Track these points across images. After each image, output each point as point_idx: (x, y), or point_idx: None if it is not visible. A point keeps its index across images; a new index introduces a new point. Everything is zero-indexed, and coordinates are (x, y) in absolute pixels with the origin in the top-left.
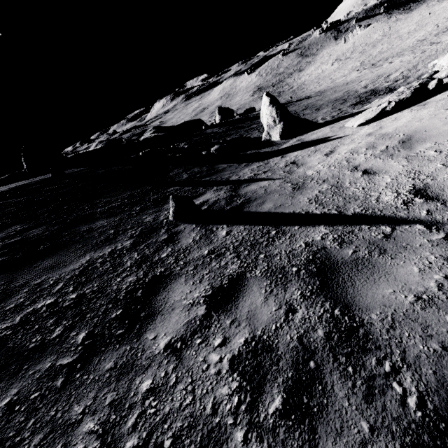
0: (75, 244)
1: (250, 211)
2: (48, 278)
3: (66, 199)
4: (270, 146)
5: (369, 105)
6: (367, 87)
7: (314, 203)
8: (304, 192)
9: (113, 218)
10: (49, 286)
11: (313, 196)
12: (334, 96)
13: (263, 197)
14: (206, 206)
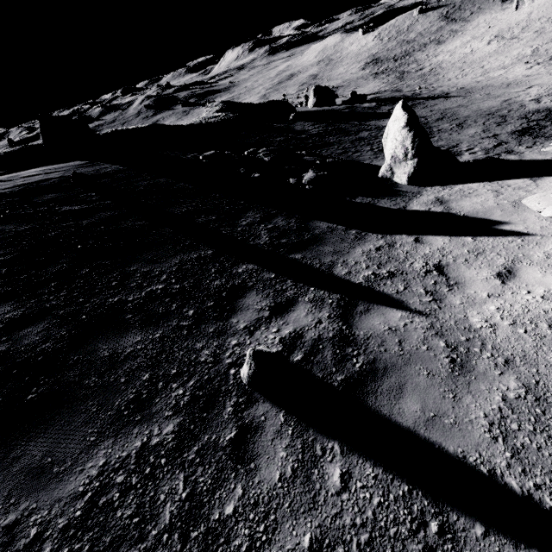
0: (86, 401)
1: (380, 410)
2: (29, 515)
3: (87, 247)
4: (392, 196)
5: (549, 148)
6: (540, 102)
7: (501, 442)
8: (475, 388)
9: (152, 330)
10: (26, 549)
11: (495, 412)
12: (486, 104)
13: (399, 367)
14: (301, 355)
